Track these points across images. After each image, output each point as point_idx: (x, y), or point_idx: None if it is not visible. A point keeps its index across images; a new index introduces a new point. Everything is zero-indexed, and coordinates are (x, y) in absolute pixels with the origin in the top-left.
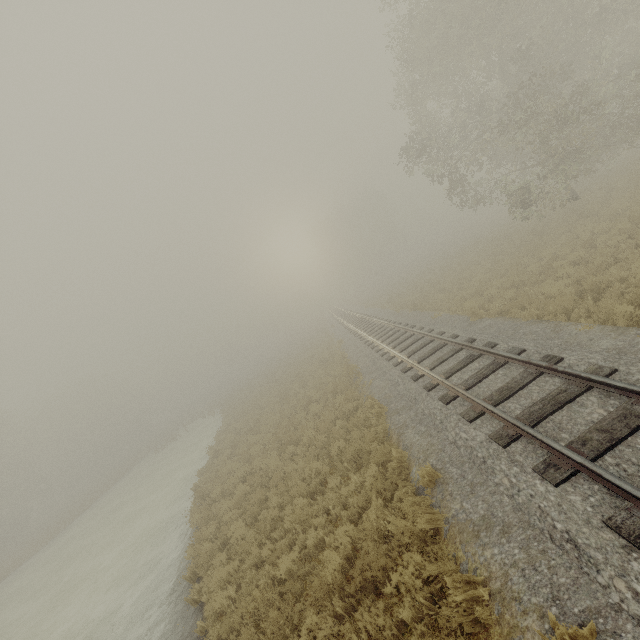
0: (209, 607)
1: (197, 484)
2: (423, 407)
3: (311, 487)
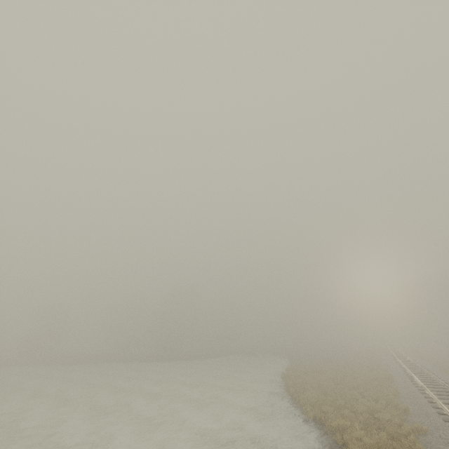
0: (304, 400)
1: (284, 375)
2: (418, 400)
3: (351, 397)
